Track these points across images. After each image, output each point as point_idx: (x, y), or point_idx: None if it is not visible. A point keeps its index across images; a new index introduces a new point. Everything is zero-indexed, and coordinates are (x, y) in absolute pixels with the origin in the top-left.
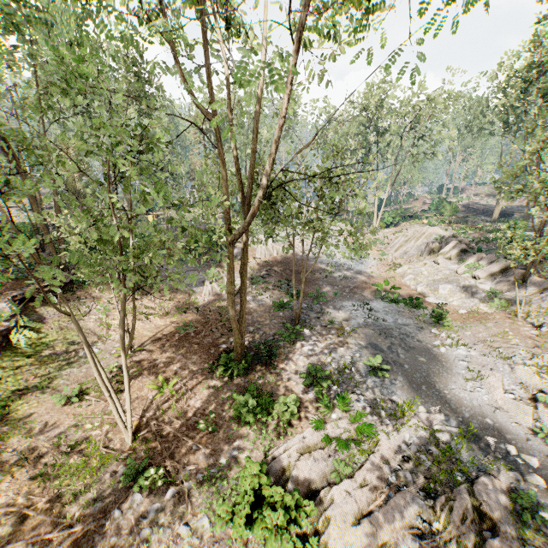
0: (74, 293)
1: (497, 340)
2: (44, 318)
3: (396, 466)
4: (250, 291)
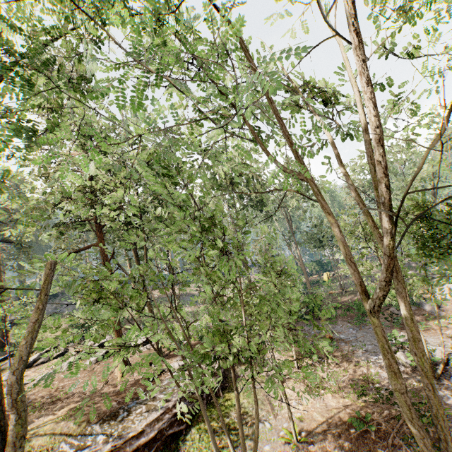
0: None
1: None
2: (238, 375)
3: None
4: None
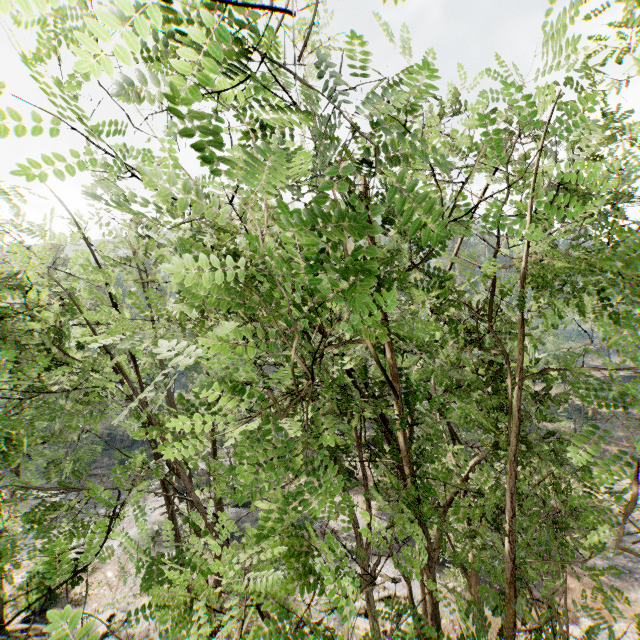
0: None
1: (444, 610)
2: None
3: (345, 525)
4: None
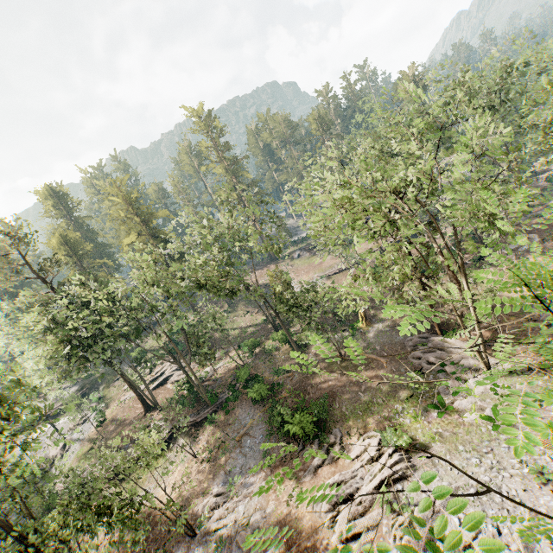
0: (199, 429)
1: None
2: (175, 444)
3: None
4: (206, 546)
